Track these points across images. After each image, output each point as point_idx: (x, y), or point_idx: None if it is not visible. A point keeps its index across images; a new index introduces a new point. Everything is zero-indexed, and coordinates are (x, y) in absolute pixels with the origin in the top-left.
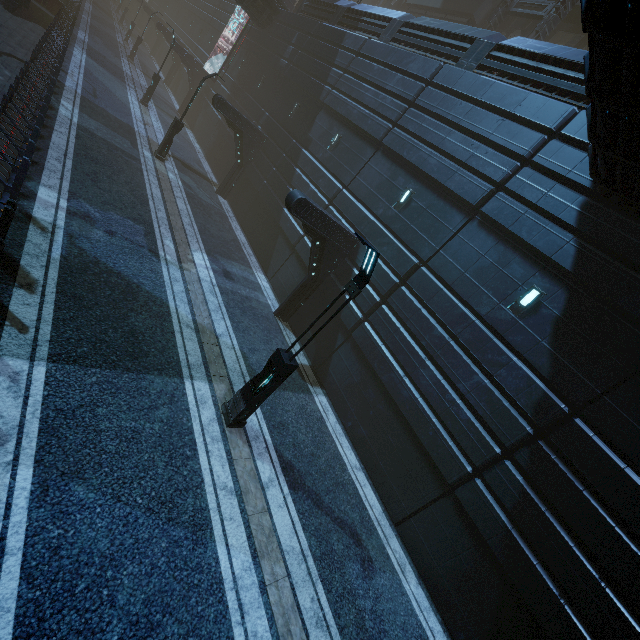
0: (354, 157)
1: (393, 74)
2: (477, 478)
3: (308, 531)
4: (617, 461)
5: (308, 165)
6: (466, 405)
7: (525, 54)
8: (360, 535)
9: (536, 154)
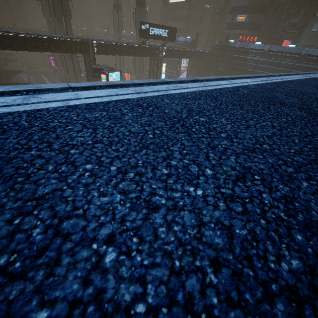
0: None
1: (276, 68)
2: None
3: None
4: None
5: None
6: None
7: None
8: None
9: None
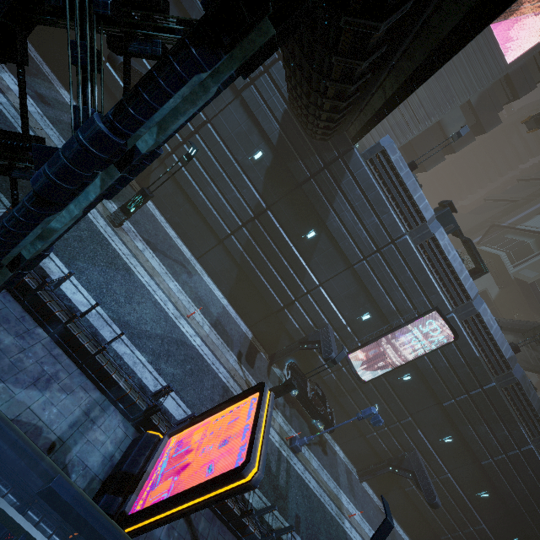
0: None
1: None
2: (232, 236)
3: (165, 266)
4: (277, 225)
5: None
6: (229, 205)
7: None
8: (185, 265)
9: (271, 67)
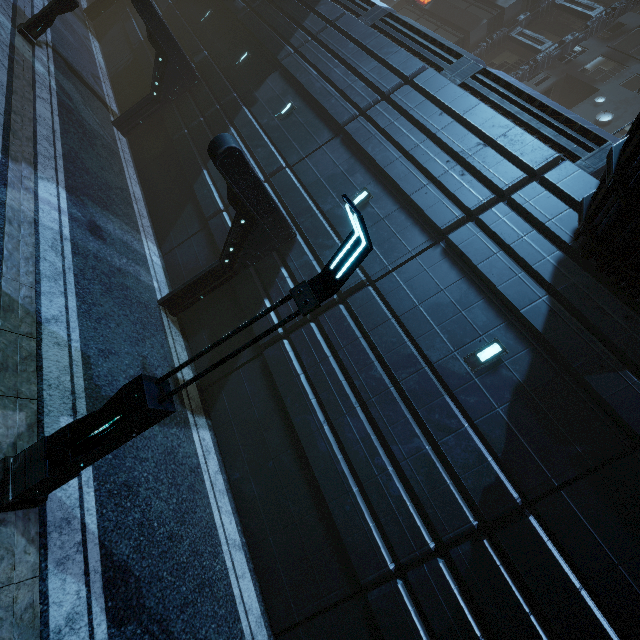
0: (307, 135)
1: (370, 59)
2: (400, 580)
3: None
4: (573, 579)
5: (247, 127)
6: (398, 474)
7: (511, 88)
8: None
9: (516, 192)
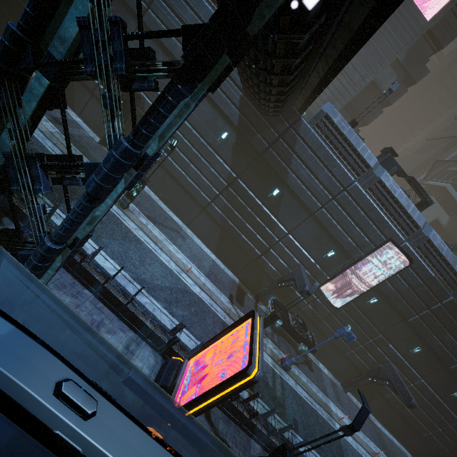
0: None
1: None
2: (212, 203)
3: (164, 234)
4: (247, 189)
5: None
6: (207, 179)
7: None
8: (178, 231)
9: None
